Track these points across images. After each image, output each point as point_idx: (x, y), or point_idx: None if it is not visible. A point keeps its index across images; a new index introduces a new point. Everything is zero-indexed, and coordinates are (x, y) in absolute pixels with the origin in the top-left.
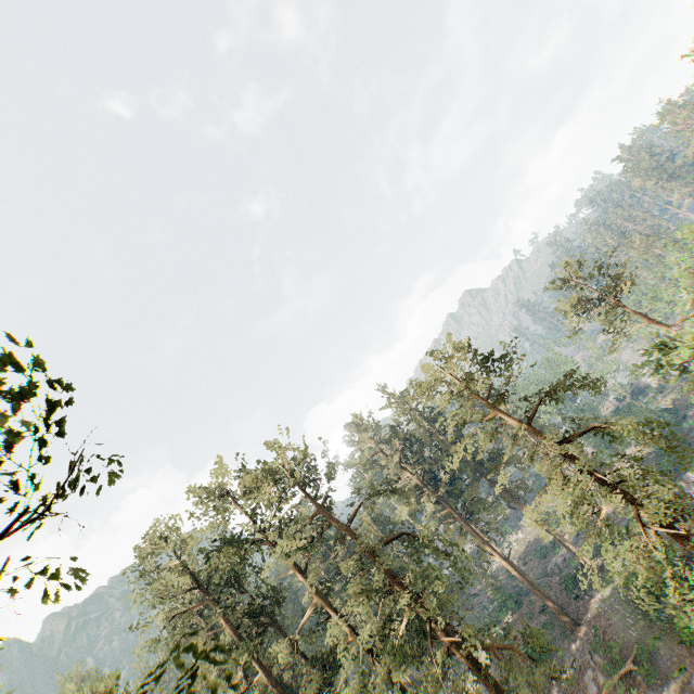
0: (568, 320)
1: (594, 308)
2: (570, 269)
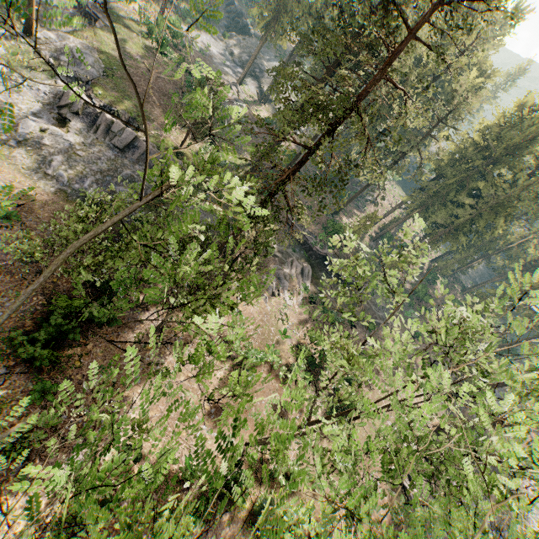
0: None
1: None
2: None
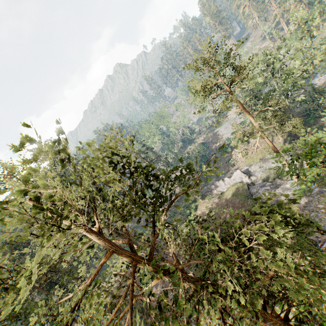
0: (193, 97)
1: (215, 91)
2: (211, 50)
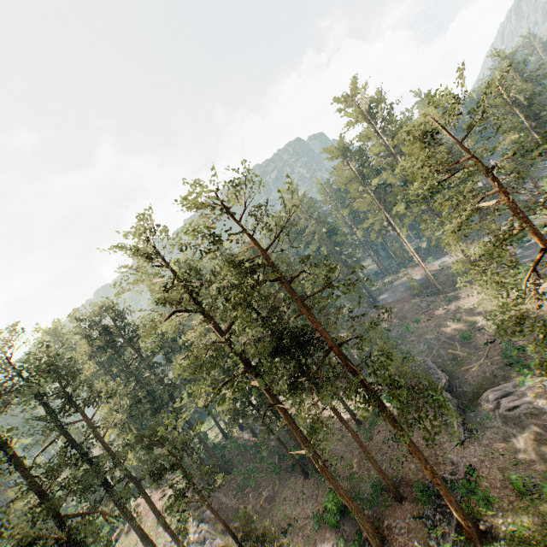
0: None
1: None
2: None
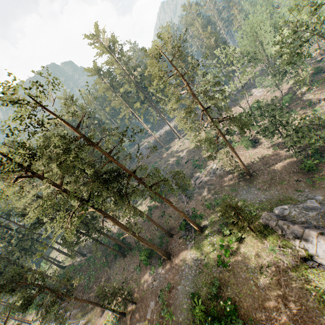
0: None
1: None
2: None
